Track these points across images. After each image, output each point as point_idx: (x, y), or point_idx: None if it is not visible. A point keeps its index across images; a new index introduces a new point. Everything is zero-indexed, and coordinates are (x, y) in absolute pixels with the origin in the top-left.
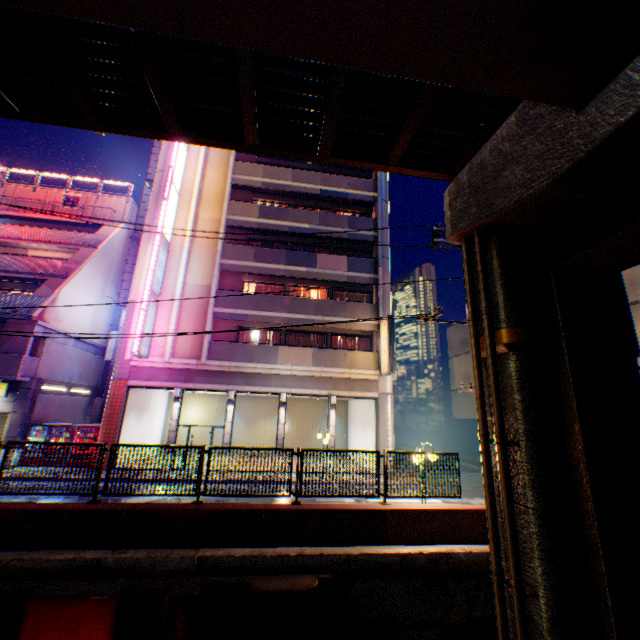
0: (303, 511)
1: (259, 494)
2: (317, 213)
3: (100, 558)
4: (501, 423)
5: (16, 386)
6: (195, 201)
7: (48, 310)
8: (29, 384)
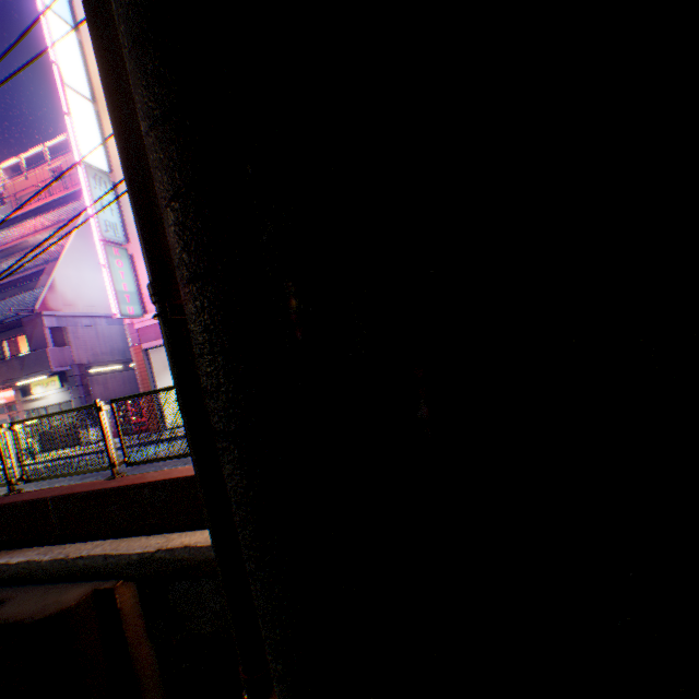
0: (96, 493)
1: (81, 471)
2: None
3: None
4: (149, 254)
5: (66, 377)
6: None
7: (50, 299)
8: (72, 372)
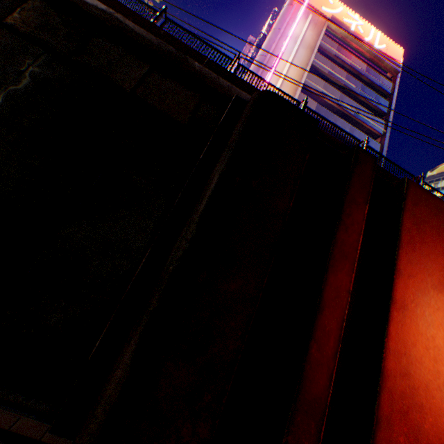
0: None
1: None
2: (349, 125)
3: None
4: None
5: None
6: (280, 82)
7: None
8: None
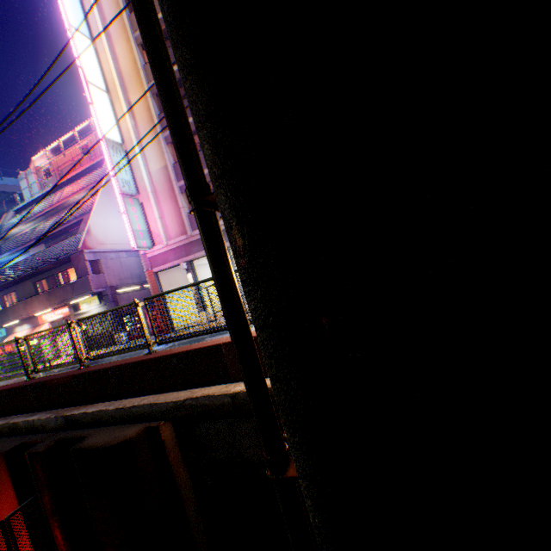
0: (140, 363)
1: (127, 351)
2: None
3: (17, 422)
4: (185, 168)
5: (102, 296)
6: (120, 89)
7: (87, 240)
8: (106, 292)
